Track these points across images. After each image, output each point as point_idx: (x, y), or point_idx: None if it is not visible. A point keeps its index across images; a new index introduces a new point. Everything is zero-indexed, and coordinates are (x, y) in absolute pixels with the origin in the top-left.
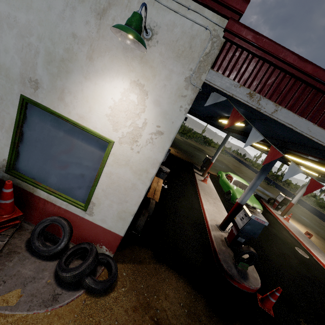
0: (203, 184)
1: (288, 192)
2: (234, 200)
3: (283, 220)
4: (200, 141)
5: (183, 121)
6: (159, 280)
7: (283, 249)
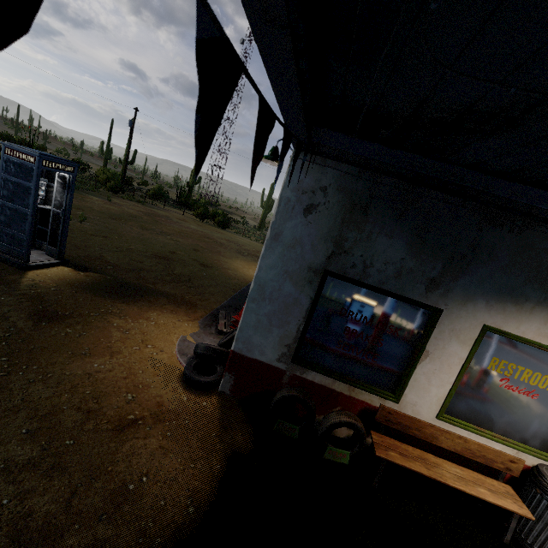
0: None
1: None
2: None
3: None
4: None
5: (280, 194)
6: (194, 451)
7: None
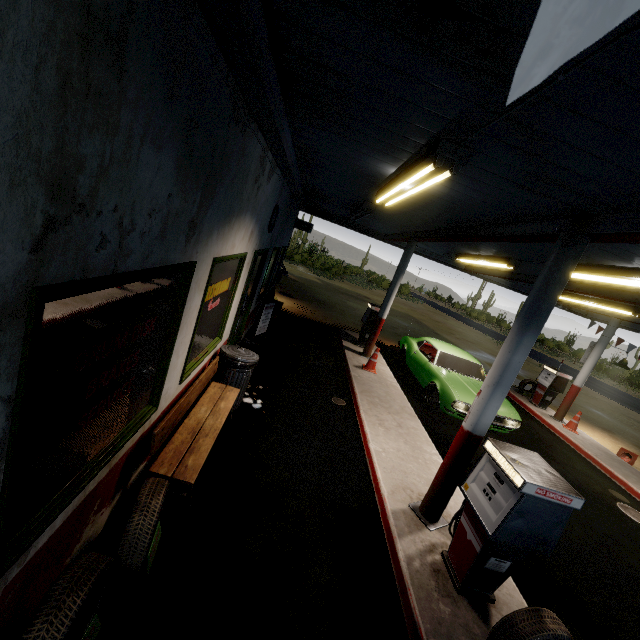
0: (367, 375)
1: (546, 359)
2: (449, 407)
3: (564, 429)
4: (360, 281)
5: None
6: None
7: (596, 524)
